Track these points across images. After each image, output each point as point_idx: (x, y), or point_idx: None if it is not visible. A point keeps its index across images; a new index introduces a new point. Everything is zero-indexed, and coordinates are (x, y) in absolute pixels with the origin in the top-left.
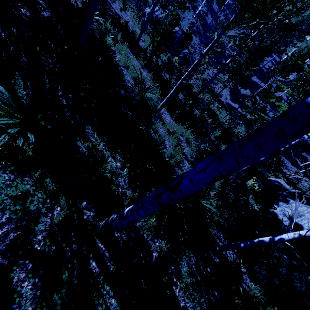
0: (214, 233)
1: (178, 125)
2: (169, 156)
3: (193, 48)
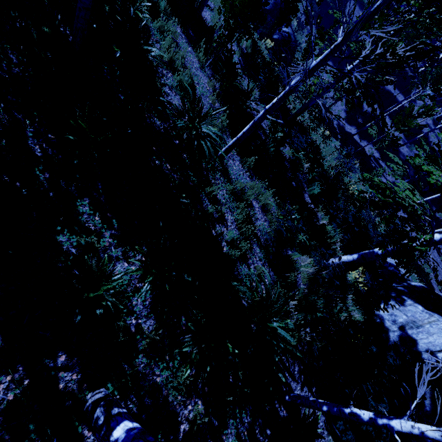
0: (286, 368)
1: (254, 179)
2: (230, 241)
3: (298, 22)
